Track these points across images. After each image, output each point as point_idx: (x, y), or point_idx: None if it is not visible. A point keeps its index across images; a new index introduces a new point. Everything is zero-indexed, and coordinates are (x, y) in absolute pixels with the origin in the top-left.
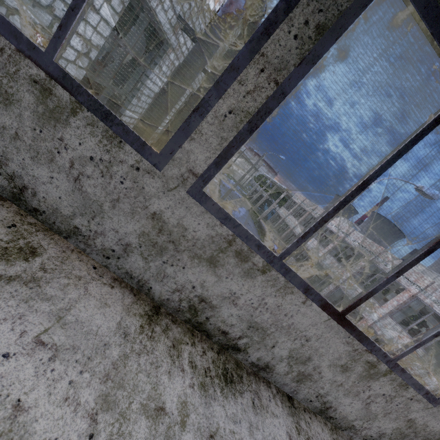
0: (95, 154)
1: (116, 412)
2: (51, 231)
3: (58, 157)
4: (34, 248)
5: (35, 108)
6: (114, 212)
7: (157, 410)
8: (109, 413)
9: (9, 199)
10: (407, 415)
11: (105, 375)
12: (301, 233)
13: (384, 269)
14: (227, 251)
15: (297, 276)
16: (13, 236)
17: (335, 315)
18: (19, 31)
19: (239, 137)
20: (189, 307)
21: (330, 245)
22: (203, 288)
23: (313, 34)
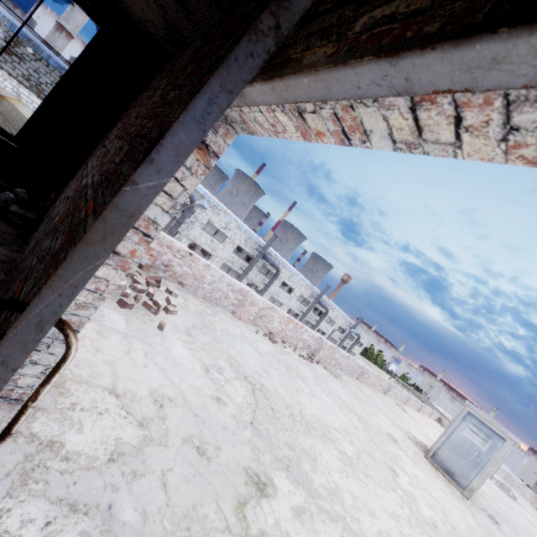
0: None
1: None
2: None
3: None
4: None
5: None
6: None
7: None
8: None
9: None
10: None
11: None
12: None
13: None
14: None
15: None
16: None
17: None
18: None
19: None
20: None
21: None
22: None
23: None
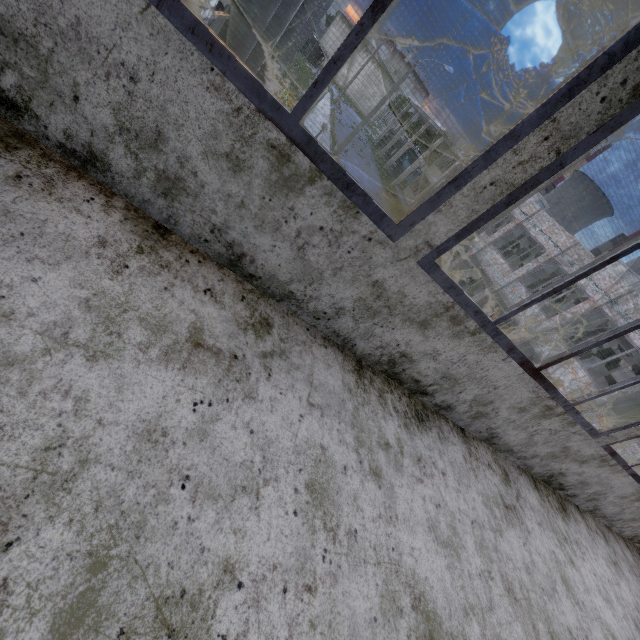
0: (327, 224)
1: (366, 448)
2: (265, 295)
3: (284, 226)
4: (266, 319)
5: (267, 176)
6: (334, 279)
7: (385, 445)
8: (363, 448)
9: (225, 265)
10: (565, 444)
11: (351, 423)
12: (524, 301)
13: (568, 270)
14: (442, 316)
15: (506, 338)
16: (250, 310)
17: (531, 370)
18: (263, 89)
19: (493, 210)
20: (388, 361)
21: (498, 232)
22: (408, 346)
23: (626, 96)
